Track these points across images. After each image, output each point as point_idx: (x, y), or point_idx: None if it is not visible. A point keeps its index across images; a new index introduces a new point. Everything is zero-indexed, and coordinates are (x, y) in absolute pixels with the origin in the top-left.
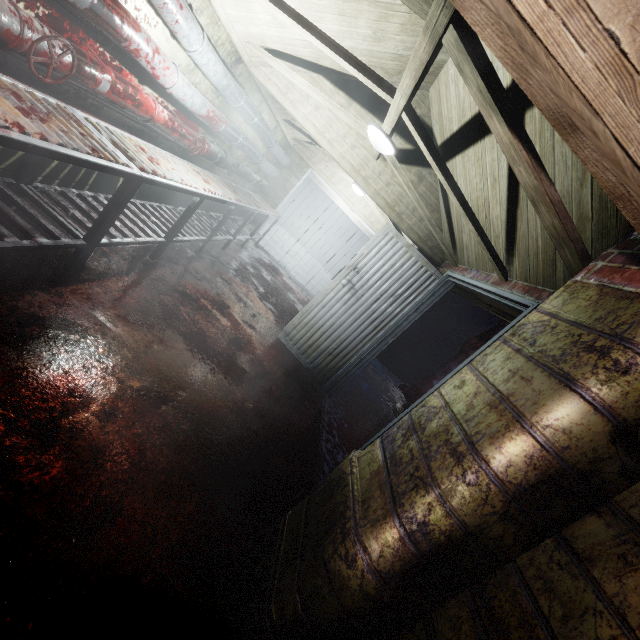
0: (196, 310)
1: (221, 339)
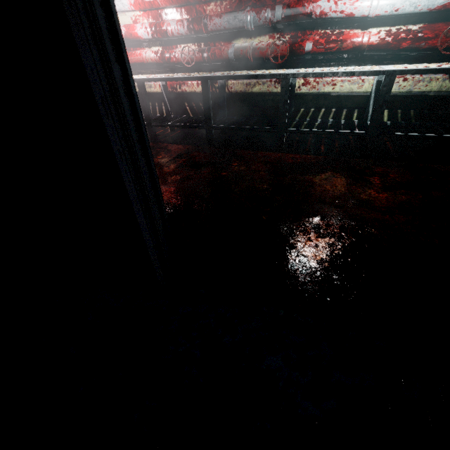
0: (347, 177)
1: (335, 193)
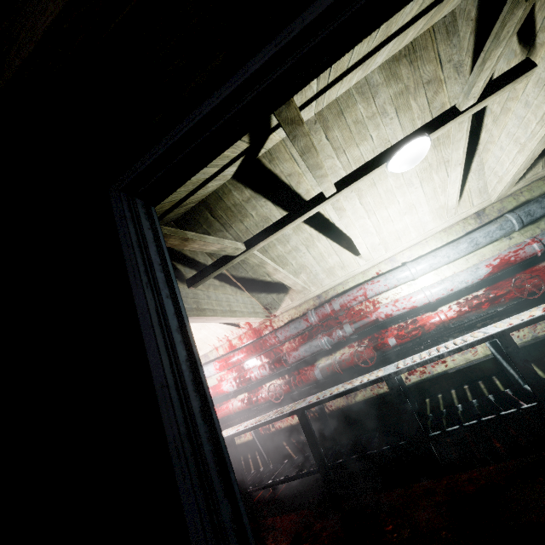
0: None
1: None
